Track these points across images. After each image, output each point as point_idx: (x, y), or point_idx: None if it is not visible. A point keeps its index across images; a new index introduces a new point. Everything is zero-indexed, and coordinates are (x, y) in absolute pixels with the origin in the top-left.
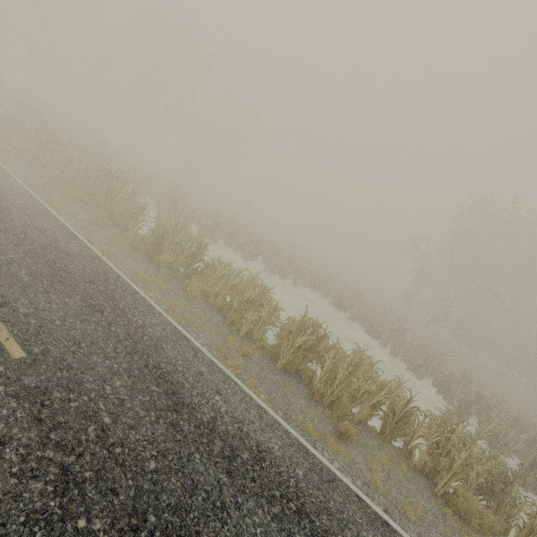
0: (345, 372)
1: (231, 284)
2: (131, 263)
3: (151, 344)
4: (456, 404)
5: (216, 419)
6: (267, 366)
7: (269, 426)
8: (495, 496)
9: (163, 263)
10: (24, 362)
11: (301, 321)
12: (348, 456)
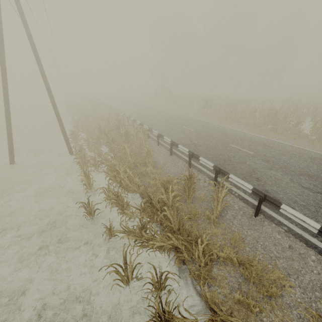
0: None
1: None
2: None
3: None
4: None
5: None
6: None
7: None
8: None
9: None
10: None
11: None
12: None
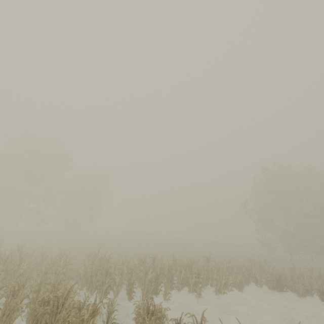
0: None
1: None
2: None
3: None
4: None
5: None
6: None
7: None
8: None
9: None
10: None
11: None
12: None
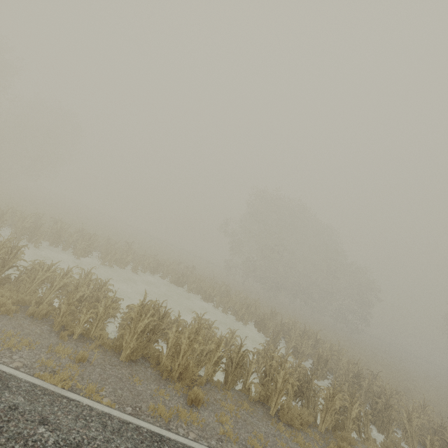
0: (187, 341)
1: (58, 285)
2: None
3: None
4: (271, 335)
5: None
6: (109, 363)
7: (116, 432)
8: (305, 395)
9: None
10: None
11: (142, 306)
12: (201, 420)
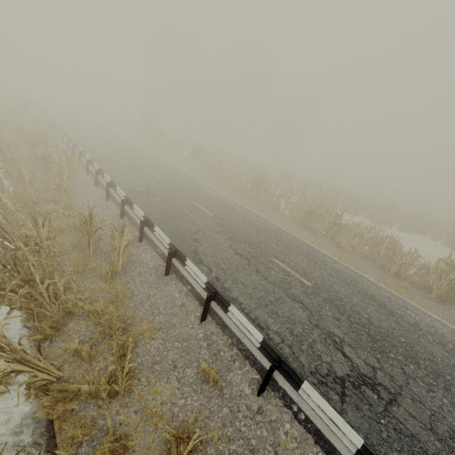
0: None
1: (365, 238)
2: (299, 232)
3: (351, 280)
4: None
5: (417, 323)
6: (423, 295)
7: (454, 332)
8: None
9: (314, 230)
10: (314, 288)
11: (446, 261)
12: None
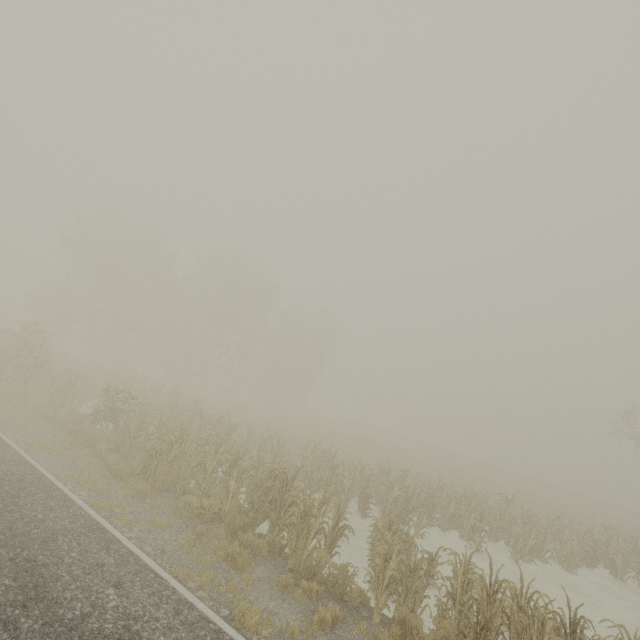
0: None
1: None
2: None
3: None
4: None
5: None
6: None
7: None
8: None
9: None
10: None
11: None
12: None
